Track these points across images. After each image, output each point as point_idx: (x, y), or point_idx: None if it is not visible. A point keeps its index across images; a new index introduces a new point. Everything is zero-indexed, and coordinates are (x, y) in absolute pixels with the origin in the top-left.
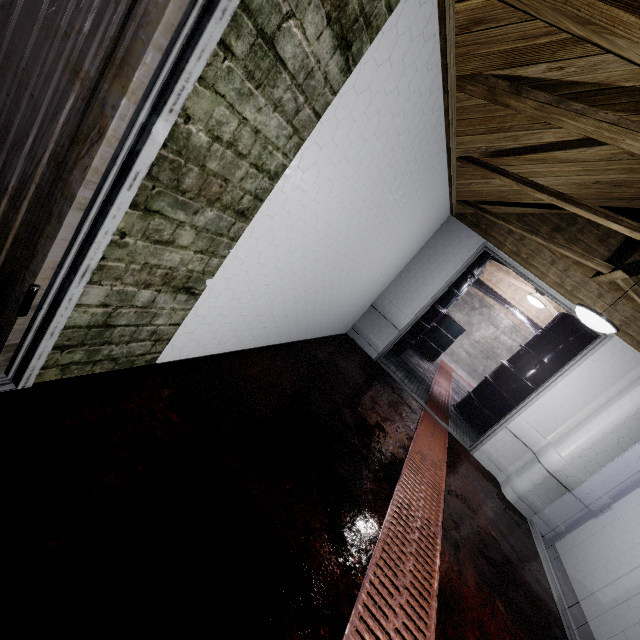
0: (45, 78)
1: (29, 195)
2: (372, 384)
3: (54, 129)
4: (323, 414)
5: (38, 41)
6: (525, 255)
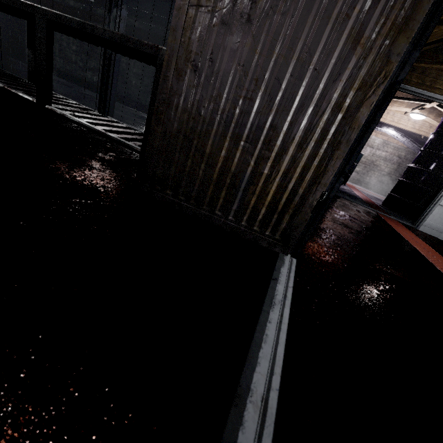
0: (327, 53)
1: (314, 137)
2: (349, 207)
3: (337, 86)
4: (362, 230)
5: (319, 29)
6: (429, 83)
